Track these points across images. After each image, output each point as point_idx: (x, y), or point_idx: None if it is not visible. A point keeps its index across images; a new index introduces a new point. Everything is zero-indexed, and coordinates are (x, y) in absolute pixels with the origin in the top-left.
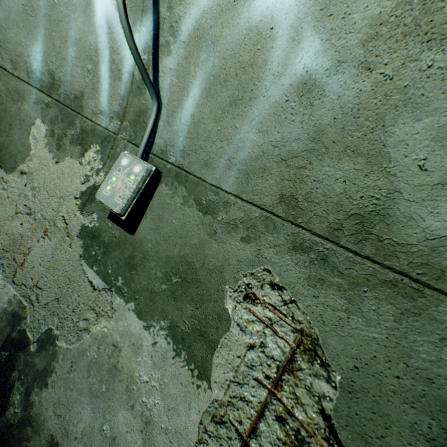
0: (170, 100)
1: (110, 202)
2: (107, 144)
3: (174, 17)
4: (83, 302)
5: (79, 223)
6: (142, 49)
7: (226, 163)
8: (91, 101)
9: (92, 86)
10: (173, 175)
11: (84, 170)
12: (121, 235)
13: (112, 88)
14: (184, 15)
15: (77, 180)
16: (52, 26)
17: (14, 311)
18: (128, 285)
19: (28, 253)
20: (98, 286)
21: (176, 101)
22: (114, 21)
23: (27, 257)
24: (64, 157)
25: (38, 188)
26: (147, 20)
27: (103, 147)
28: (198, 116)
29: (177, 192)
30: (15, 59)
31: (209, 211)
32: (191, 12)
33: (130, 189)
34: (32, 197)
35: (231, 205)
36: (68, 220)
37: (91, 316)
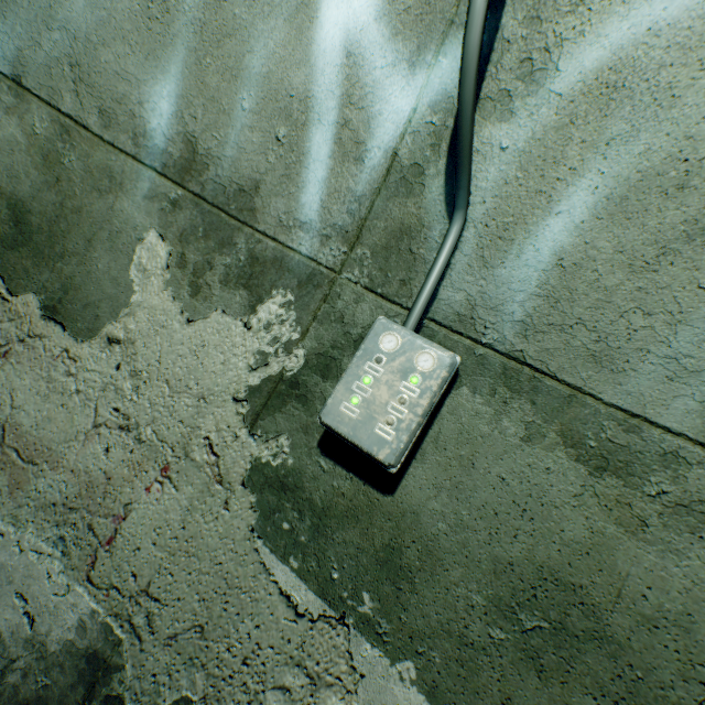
0: (490, 212)
1: (363, 434)
2: (311, 291)
3: (542, 40)
4: (269, 644)
5: (247, 454)
6: (430, 103)
7: (662, 364)
8: (276, 200)
9: (282, 171)
10: (494, 372)
11: (254, 340)
12: (358, 491)
13: (332, 177)
14: (574, 35)
15: (239, 361)
16: (204, 45)
17: (91, 651)
18: (390, 615)
19: (125, 515)
20: (307, 607)
21: (510, 216)
22: (364, 41)
23: (121, 524)
24: (207, 311)
25: (144, 373)
26: (458, 43)
27: (302, 296)
28: (575, 254)
29: (508, 411)
30: (108, 106)
31: (611, 468)
32: (602, 31)
33: (414, 408)
34: (131, 392)
35: (690, 465)
36: (219, 447)
37: (297, 683)
